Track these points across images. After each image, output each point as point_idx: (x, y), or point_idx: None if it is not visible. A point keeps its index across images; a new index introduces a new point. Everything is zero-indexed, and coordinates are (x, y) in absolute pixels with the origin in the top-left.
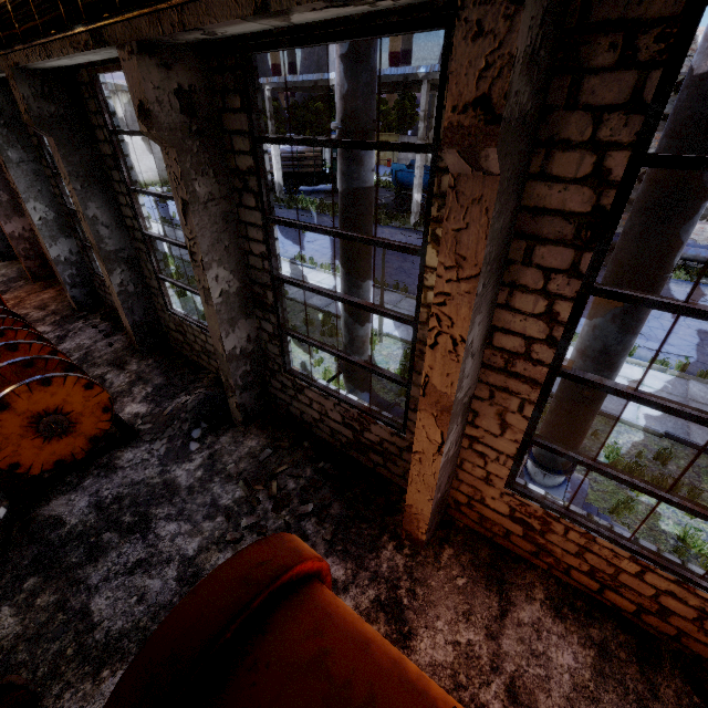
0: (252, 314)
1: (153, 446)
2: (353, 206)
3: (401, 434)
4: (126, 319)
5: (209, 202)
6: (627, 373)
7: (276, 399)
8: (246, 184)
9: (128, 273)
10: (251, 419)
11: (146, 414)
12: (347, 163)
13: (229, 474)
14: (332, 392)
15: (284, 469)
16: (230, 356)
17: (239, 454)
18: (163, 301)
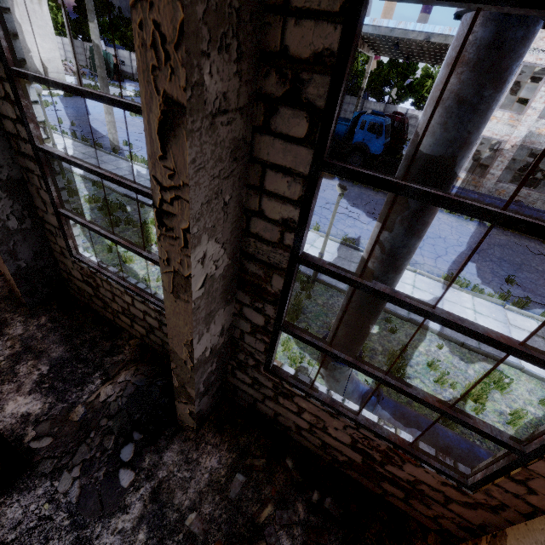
0: (232, 298)
1: (57, 485)
2: (451, 158)
3: (464, 489)
4: (5, 265)
5: (218, 116)
6: (529, 327)
7: (236, 390)
8: (296, 88)
9: (8, 202)
10: (204, 420)
11: (41, 416)
12: (480, 81)
13: (189, 531)
14: (345, 410)
15: (269, 512)
16: (198, 363)
17: (197, 486)
18: (64, 243)
